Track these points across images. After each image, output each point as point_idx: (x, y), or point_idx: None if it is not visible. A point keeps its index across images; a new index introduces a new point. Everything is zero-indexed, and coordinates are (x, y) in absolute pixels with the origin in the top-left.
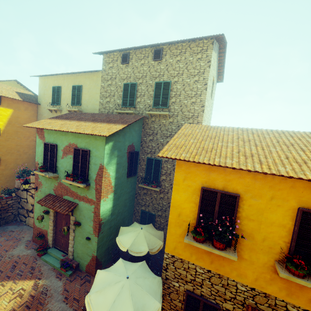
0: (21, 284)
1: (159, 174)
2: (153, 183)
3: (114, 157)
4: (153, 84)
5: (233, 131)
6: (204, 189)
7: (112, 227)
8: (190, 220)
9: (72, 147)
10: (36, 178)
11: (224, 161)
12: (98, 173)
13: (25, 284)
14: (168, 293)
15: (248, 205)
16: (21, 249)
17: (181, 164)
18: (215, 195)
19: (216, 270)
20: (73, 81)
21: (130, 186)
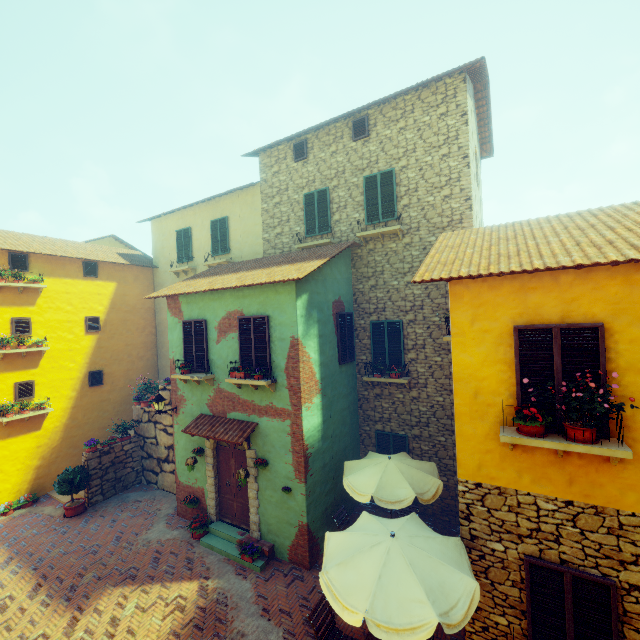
0: (176, 588)
1: (400, 350)
2: (393, 370)
3: (313, 323)
4: (360, 182)
5: (549, 221)
6: (520, 330)
7: (328, 466)
8: (503, 401)
9: (234, 318)
10: (173, 389)
11: (553, 261)
12: (289, 355)
13: (183, 587)
14: (483, 569)
15: (628, 342)
16: (161, 530)
17: (460, 294)
18: (548, 336)
19: (585, 498)
20: (211, 214)
21: (347, 383)
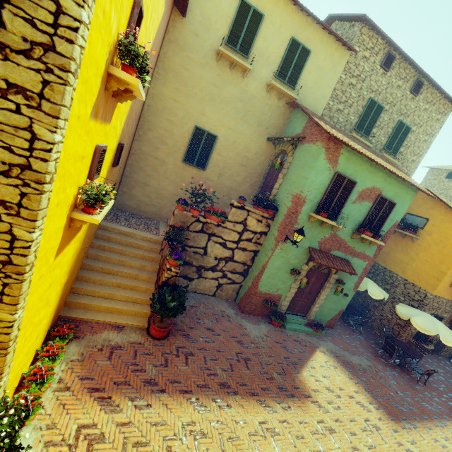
0: (317, 358)
1: None
2: None
3: None
4: (396, 120)
5: None
6: None
7: None
8: None
9: (374, 192)
10: (291, 222)
11: None
12: (390, 229)
13: (319, 357)
14: None
15: None
16: (253, 327)
17: None
18: None
19: (451, 299)
20: (295, 28)
21: None
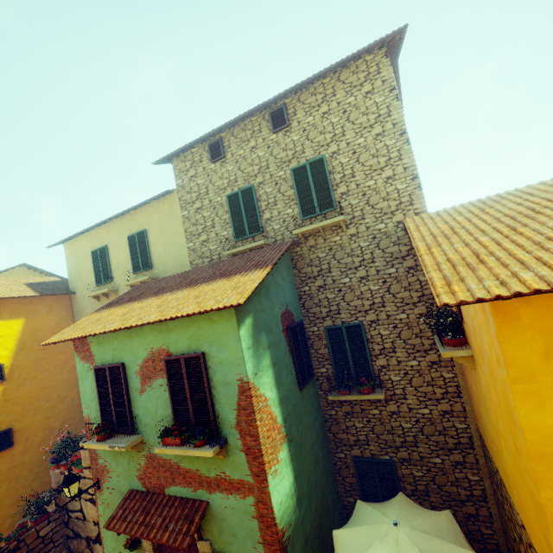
0: None
1: (366, 357)
2: (364, 384)
3: (263, 351)
4: (288, 174)
5: None
6: None
7: (310, 537)
8: None
9: (158, 359)
10: (91, 457)
11: None
12: (239, 404)
13: None
14: None
15: None
16: None
17: (512, 311)
18: None
19: None
20: (128, 229)
21: (311, 407)
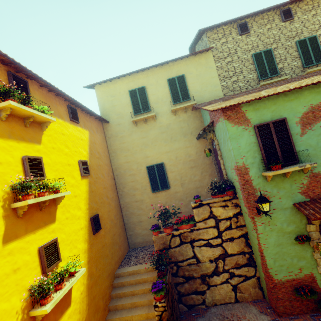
0: None
1: None
2: None
3: None
4: (293, 44)
5: None
6: None
7: None
8: None
9: (318, 110)
10: (248, 193)
11: None
12: None
13: None
14: None
15: None
16: None
17: None
18: None
19: None
20: (166, 74)
21: None
